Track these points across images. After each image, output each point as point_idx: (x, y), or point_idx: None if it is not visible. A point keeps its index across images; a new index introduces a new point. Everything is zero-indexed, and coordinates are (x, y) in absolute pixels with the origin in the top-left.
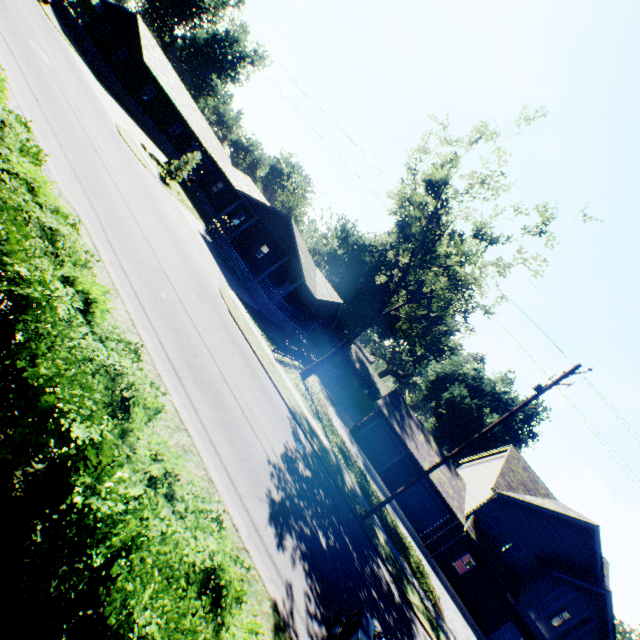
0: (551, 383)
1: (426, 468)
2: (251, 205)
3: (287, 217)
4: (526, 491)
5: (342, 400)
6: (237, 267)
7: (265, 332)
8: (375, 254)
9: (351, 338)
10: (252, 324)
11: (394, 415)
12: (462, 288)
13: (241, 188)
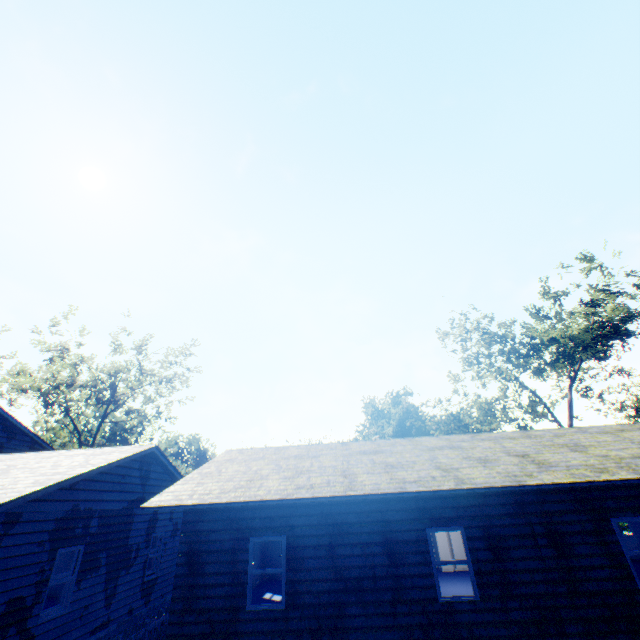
0: None
1: None
2: None
3: None
4: None
5: None
6: None
7: None
8: None
9: None
10: None
11: None
12: None
13: None
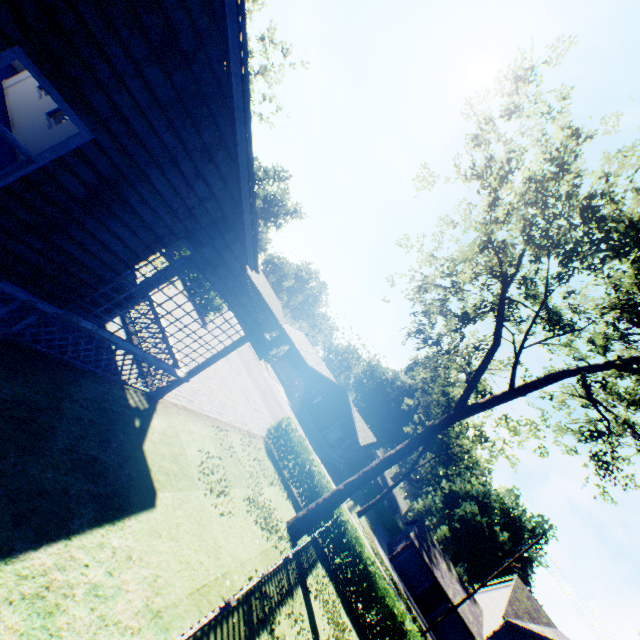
0: (526, 547)
1: (450, 595)
2: (317, 376)
3: (344, 389)
4: (530, 619)
5: (374, 521)
6: (309, 425)
7: (335, 483)
8: (395, 388)
9: (392, 486)
10: (332, 483)
11: (423, 546)
12: (469, 468)
13: (302, 350)
